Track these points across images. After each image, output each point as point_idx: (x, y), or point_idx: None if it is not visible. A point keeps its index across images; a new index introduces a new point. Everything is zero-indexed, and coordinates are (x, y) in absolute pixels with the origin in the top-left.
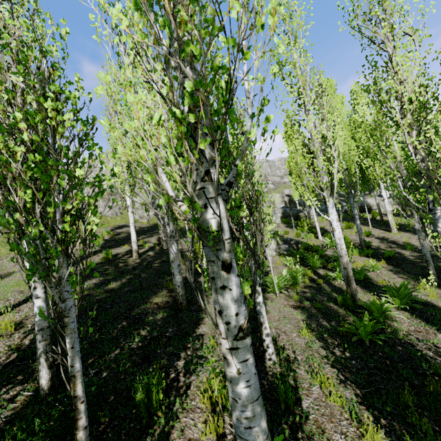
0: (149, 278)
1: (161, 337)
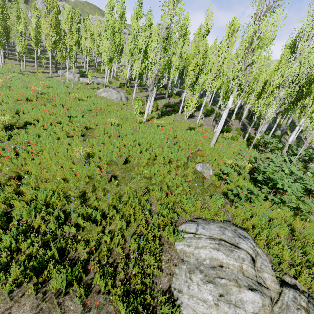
0: None
1: None
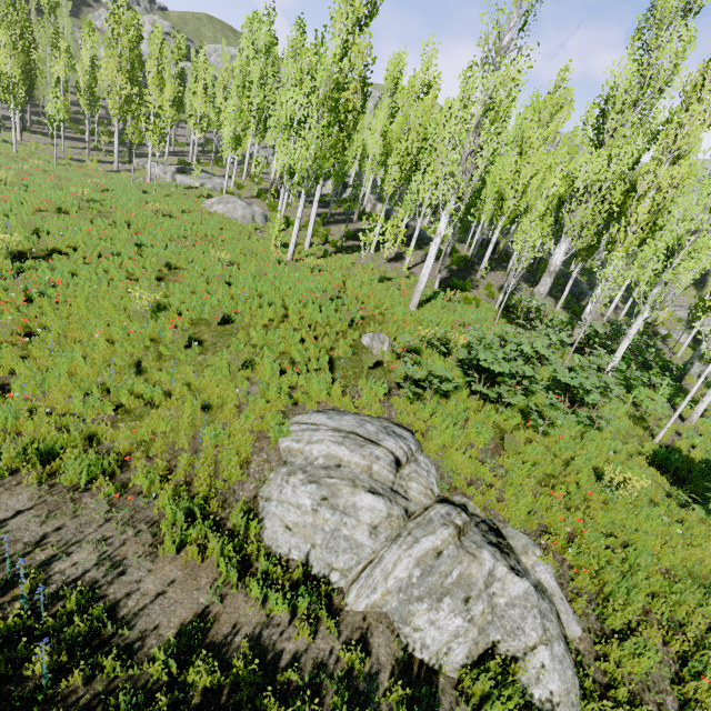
0: None
1: None
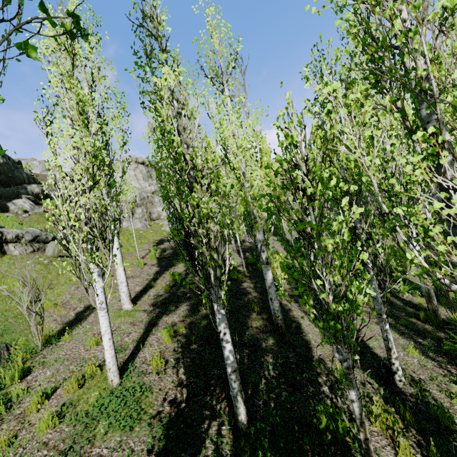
0: (229, 299)
1: (288, 363)
